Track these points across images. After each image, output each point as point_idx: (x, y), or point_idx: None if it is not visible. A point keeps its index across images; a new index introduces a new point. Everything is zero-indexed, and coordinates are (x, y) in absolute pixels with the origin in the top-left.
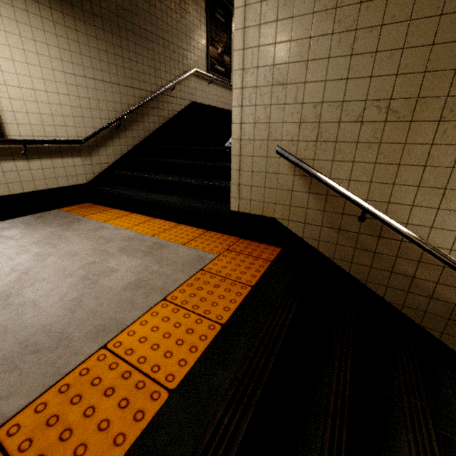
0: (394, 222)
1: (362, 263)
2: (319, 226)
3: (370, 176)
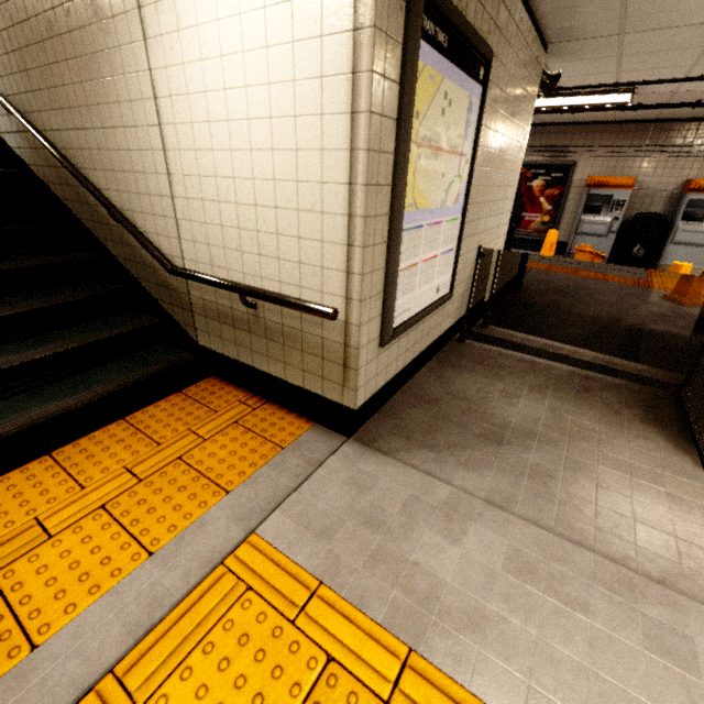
0: (9, 106)
1: (39, 164)
2: (13, 133)
3: (5, 69)
